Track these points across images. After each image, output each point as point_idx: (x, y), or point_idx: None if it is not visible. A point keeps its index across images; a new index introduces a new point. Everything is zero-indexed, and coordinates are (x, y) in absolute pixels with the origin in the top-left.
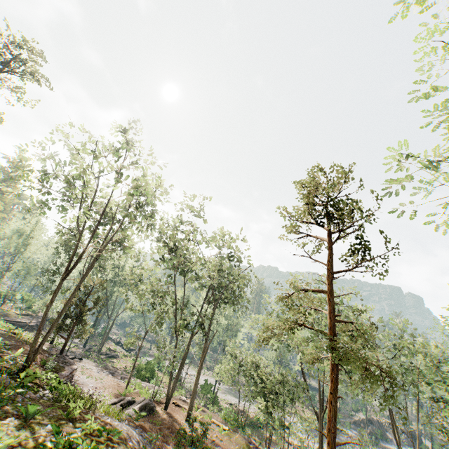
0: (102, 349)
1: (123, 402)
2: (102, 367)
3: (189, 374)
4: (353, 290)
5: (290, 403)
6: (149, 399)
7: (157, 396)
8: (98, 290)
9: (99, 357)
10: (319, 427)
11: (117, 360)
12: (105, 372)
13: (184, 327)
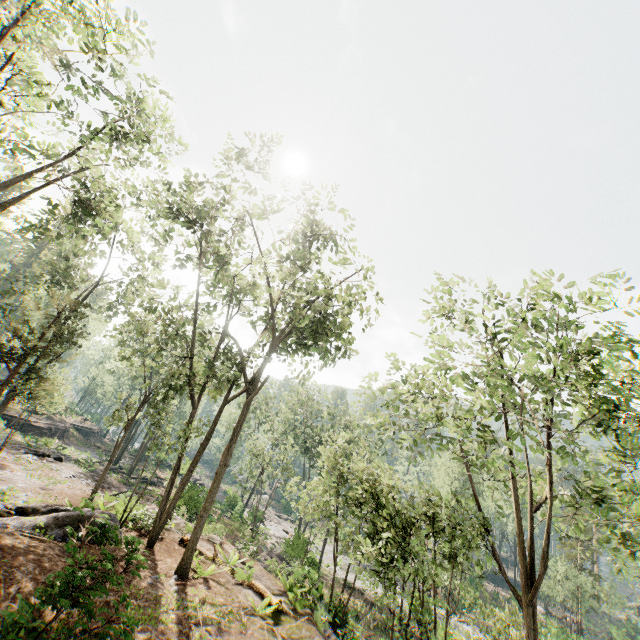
0: (144, 474)
1: (31, 506)
2: (97, 479)
3: (289, 533)
4: (602, 276)
5: (449, 568)
6: (102, 512)
7: (144, 520)
8: (68, 317)
9: (126, 480)
10: (526, 631)
11: (157, 488)
12: (85, 481)
13: (216, 388)
